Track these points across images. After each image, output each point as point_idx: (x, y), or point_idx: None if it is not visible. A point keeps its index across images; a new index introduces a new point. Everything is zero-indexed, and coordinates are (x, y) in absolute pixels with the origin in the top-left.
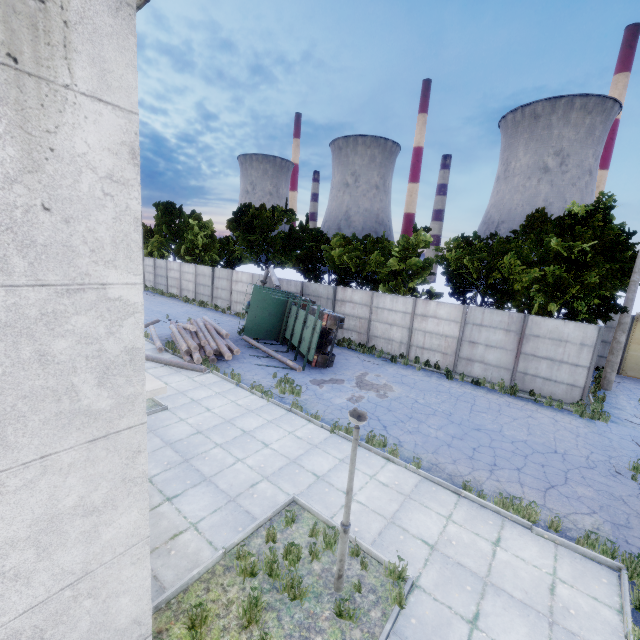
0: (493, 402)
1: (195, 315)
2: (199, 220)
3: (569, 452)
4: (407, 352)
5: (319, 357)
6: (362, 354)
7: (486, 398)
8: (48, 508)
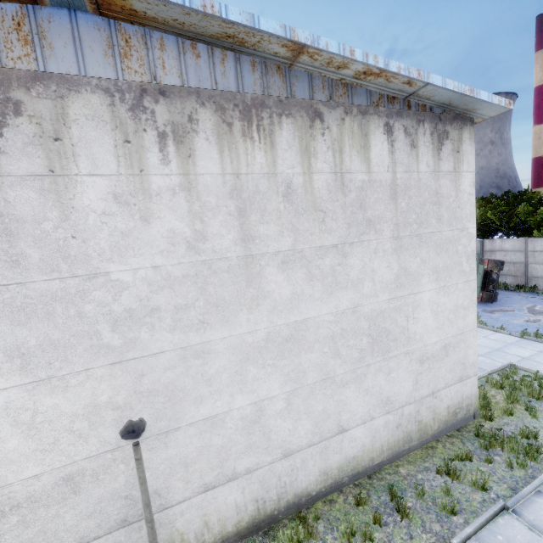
0: None
1: None
2: None
3: None
4: None
5: (483, 294)
6: (523, 293)
7: None
8: (456, 302)
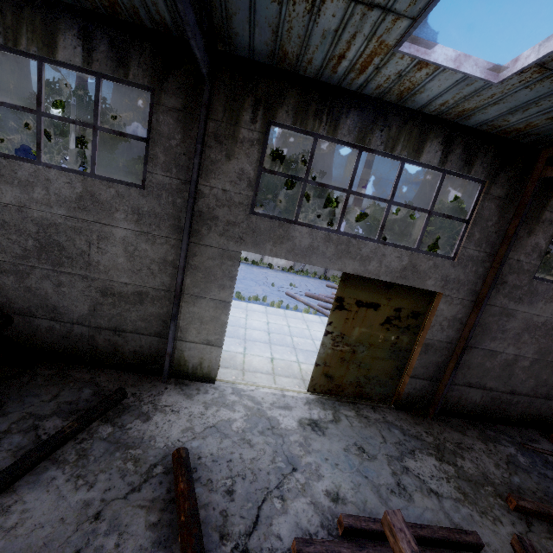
0: None
1: (273, 277)
2: None
3: None
4: None
5: None
6: None
7: None
8: None
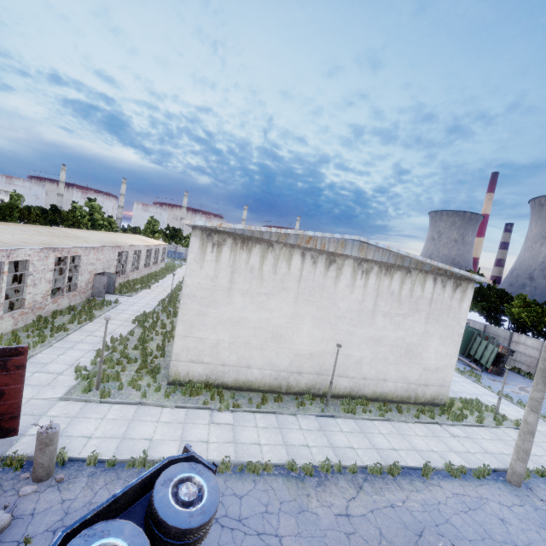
0: None
1: None
2: None
3: None
4: None
5: (493, 368)
6: (528, 379)
7: None
8: (447, 352)
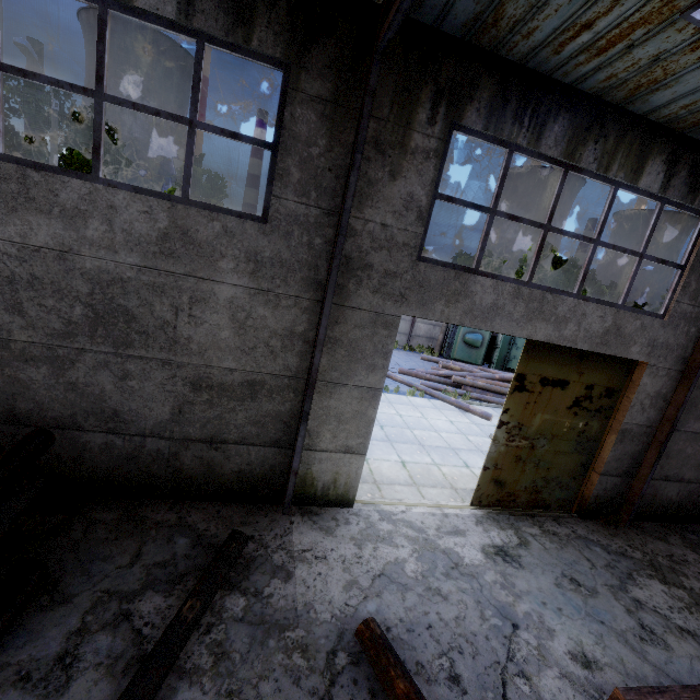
0: None
1: None
2: (198, 166)
3: None
4: None
5: None
6: None
7: None
8: None
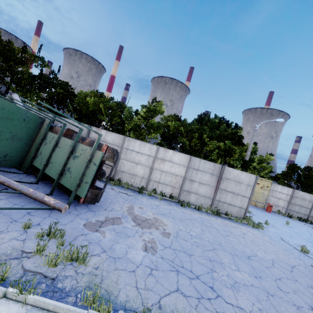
0: (219, 224)
1: None
2: None
3: (293, 263)
4: (147, 185)
5: (89, 192)
6: (114, 186)
7: (213, 221)
8: None
